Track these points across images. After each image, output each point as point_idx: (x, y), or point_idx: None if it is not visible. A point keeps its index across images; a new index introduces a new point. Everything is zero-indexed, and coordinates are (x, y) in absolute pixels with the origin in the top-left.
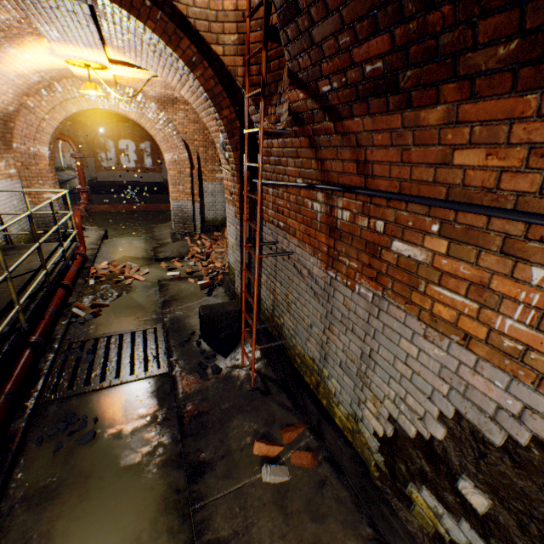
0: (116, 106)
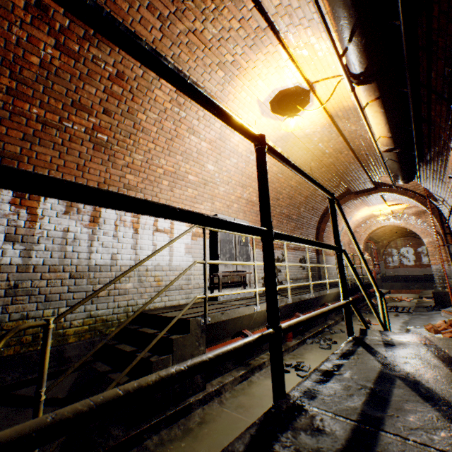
0: (392, 222)
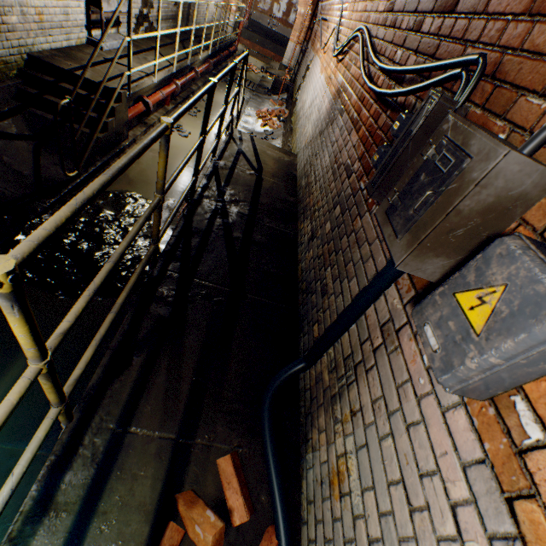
0: None
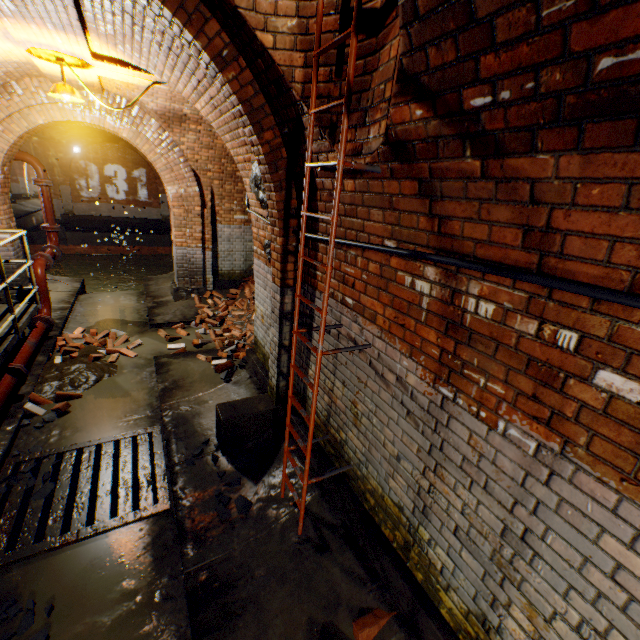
0: (101, 120)
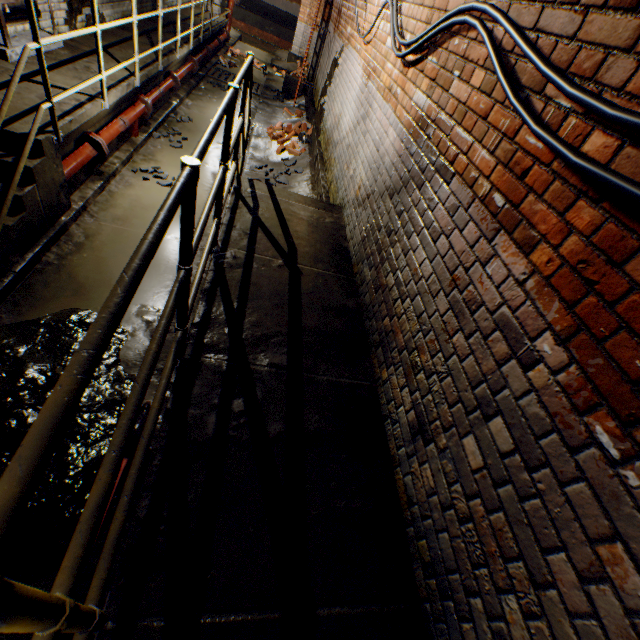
0: None
